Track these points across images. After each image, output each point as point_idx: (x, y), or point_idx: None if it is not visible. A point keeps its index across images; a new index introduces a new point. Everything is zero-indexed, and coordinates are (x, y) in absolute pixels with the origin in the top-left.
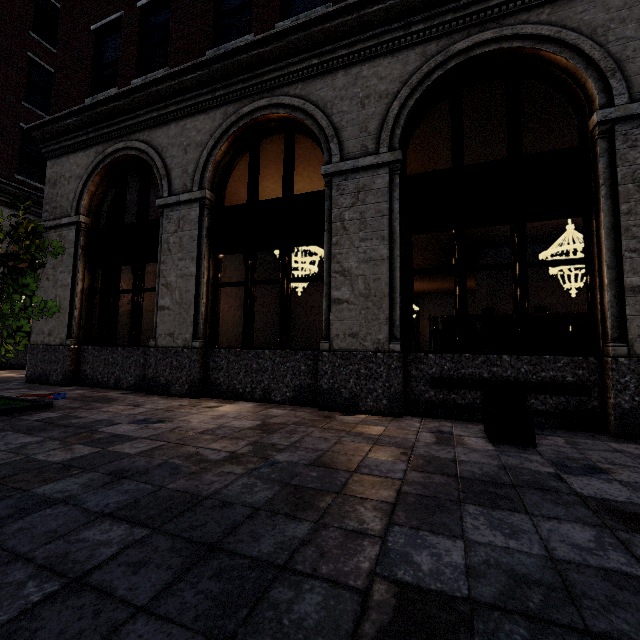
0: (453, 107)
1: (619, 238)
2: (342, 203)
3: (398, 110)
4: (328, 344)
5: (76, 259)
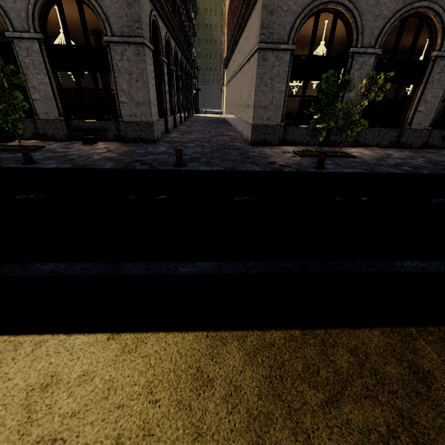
0: None
1: None
2: (436, 71)
3: None
4: (410, 127)
5: (287, 75)
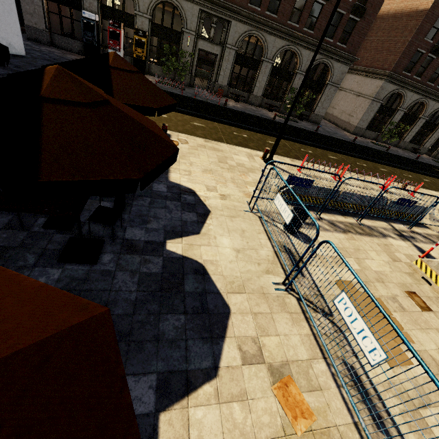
0: (435, 113)
1: (431, 136)
2: (419, 122)
3: (433, 112)
4: (403, 140)
5: (376, 111)
